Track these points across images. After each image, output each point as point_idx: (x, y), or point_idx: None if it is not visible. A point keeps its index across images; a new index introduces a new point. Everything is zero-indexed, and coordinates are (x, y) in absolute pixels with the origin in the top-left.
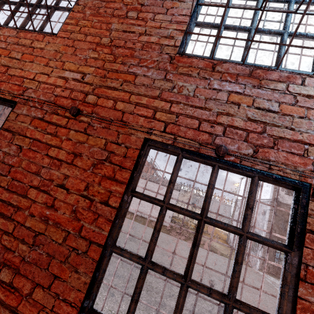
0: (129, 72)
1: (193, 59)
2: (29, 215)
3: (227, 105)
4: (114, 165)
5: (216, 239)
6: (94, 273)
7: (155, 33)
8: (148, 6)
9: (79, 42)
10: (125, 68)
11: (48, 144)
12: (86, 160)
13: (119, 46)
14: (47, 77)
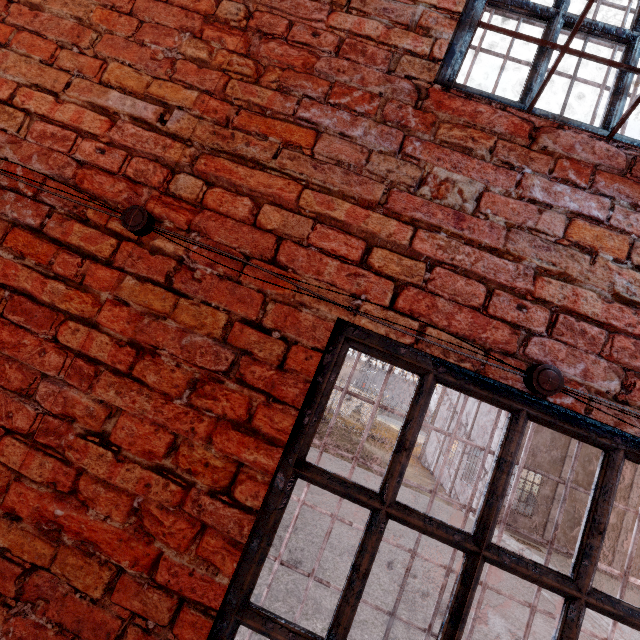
0: (298, 120)
1: (480, 104)
2: (3, 514)
3: (562, 251)
4: (251, 388)
5: None
6: None
7: (376, 10)
8: None
9: (152, 3)
10: (287, 106)
11: (57, 310)
12: (170, 367)
13: (273, 35)
14: (52, 101)
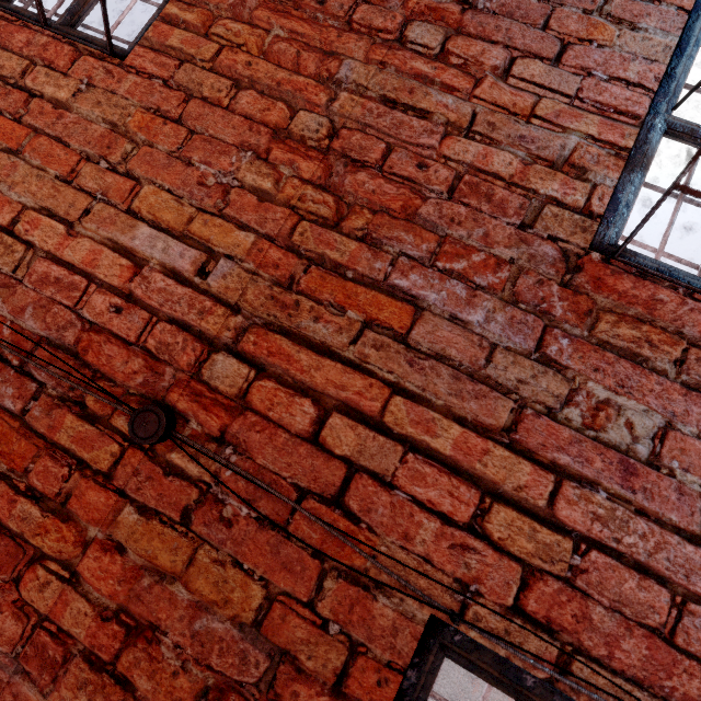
0: (390, 288)
1: (659, 286)
2: None
3: None
4: None
5: None
6: None
7: (509, 137)
8: (491, 13)
9: (208, 108)
10: (376, 266)
11: (26, 543)
12: (172, 663)
13: (363, 163)
14: (64, 231)
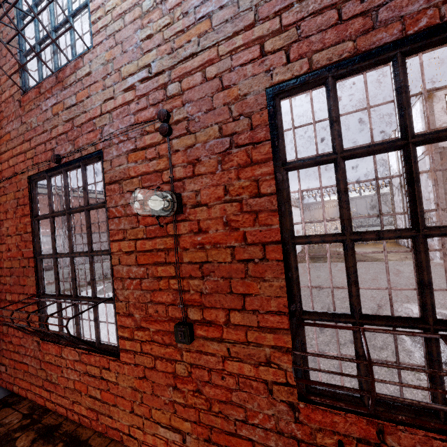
0: (6, 133)
1: (29, 93)
2: (4, 261)
3: (53, 119)
4: (22, 206)
5: (378, 245)
6: (37, 275)
7: (7, 87)
8: None
9: None
10: (4, 131)
11: None
12: (11, 212)
13: None
14: None
